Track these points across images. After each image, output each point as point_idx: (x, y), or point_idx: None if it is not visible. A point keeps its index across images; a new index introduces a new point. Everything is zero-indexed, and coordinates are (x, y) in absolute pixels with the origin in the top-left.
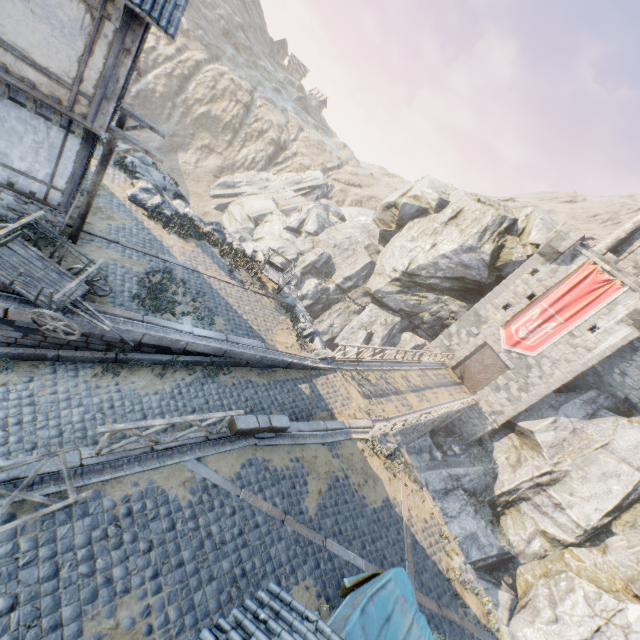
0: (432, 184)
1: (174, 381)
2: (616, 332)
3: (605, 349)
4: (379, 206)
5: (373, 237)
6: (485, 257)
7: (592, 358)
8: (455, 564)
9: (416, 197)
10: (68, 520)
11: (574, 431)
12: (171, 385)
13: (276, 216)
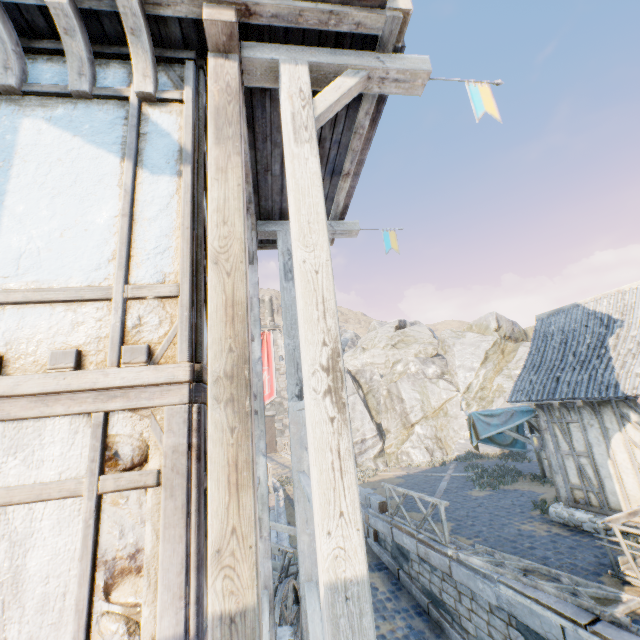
0: None
1: None
2: None
3: None
4: None
5: None
6: None
7: None
8: (423, 464)
9: None
10: (500, 550)
11: None
12: None
13: None
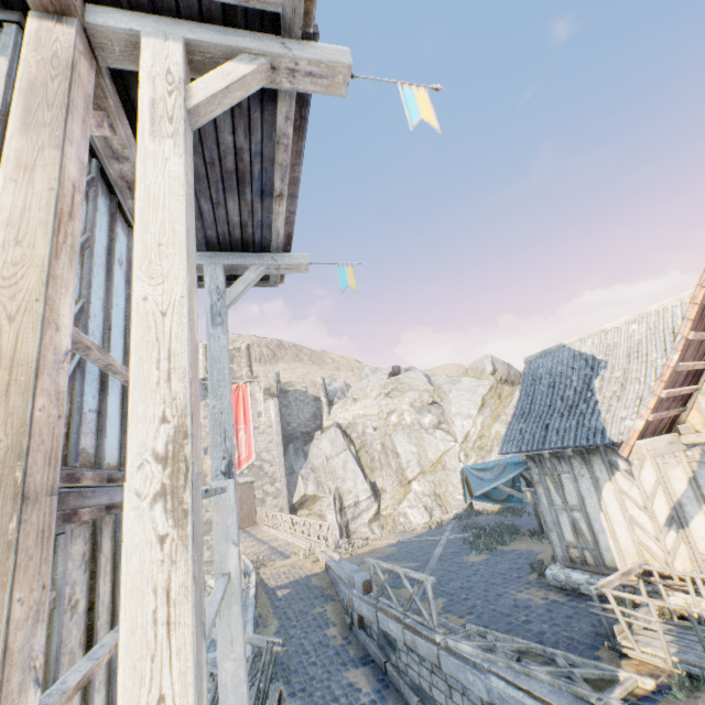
0: None
1: (284, 699)
2: (270, 406)
3: (276, 418)
4: None
5: None
6: None
7: (277, 428)
8: (419, 527)
9: None
10: (494, 629)
11: (313, 469)
12: (291, 701)
13: None
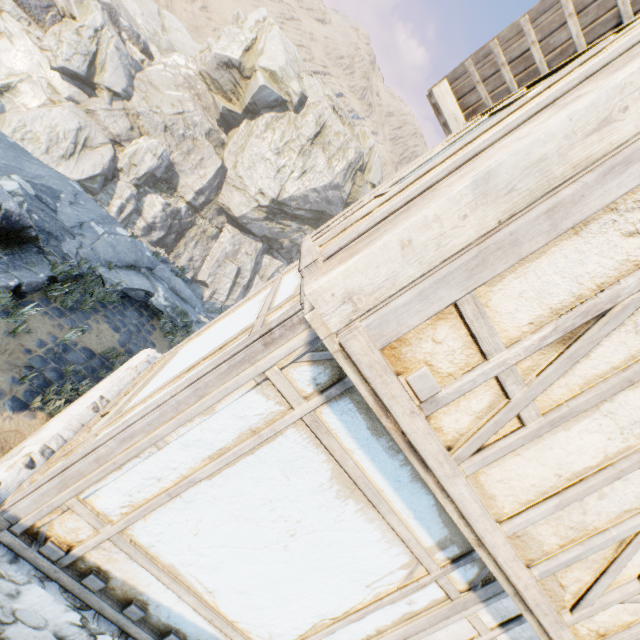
0: (287, 54)
1: None
2: None
3: None
4: (213, 55)
5: (209, 112)
6: (345, 196)
7: None
8: None
9: (274, 76)
10: None
11: None
12: None
13: (14, 20)
